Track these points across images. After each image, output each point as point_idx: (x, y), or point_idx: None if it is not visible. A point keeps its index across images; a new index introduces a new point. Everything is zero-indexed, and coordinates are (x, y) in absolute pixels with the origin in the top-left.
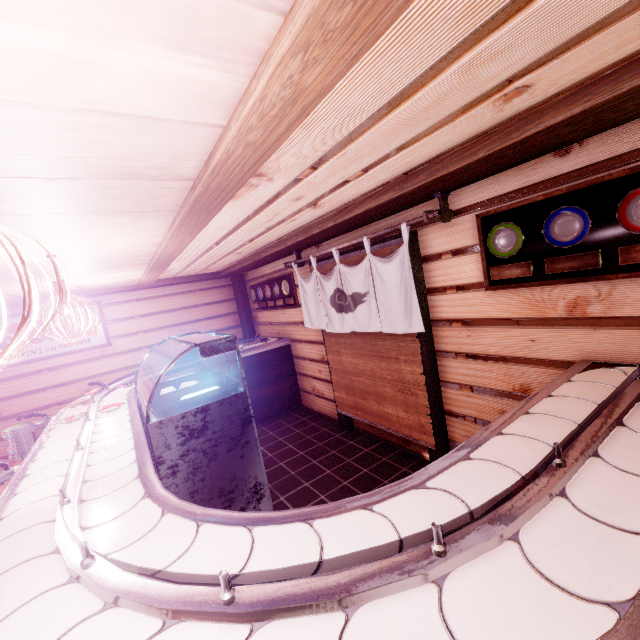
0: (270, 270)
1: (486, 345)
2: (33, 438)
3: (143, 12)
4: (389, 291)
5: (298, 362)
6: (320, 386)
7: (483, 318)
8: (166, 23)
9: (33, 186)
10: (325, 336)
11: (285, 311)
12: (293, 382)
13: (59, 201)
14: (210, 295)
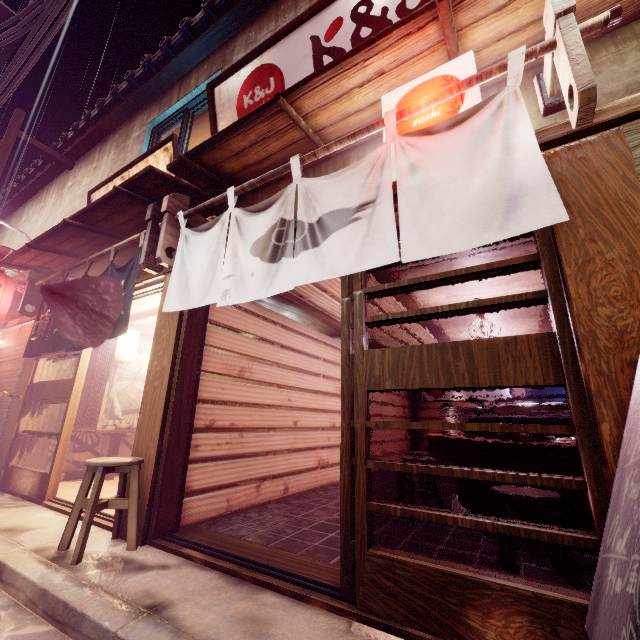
0: None
1: None
2: None
3: (515, 285)
4: None
5: None
6: None
7: None
8: (520, 285)
9: (491, 313)
10: None
11: None
12: None
13: (497, 316)
14: None
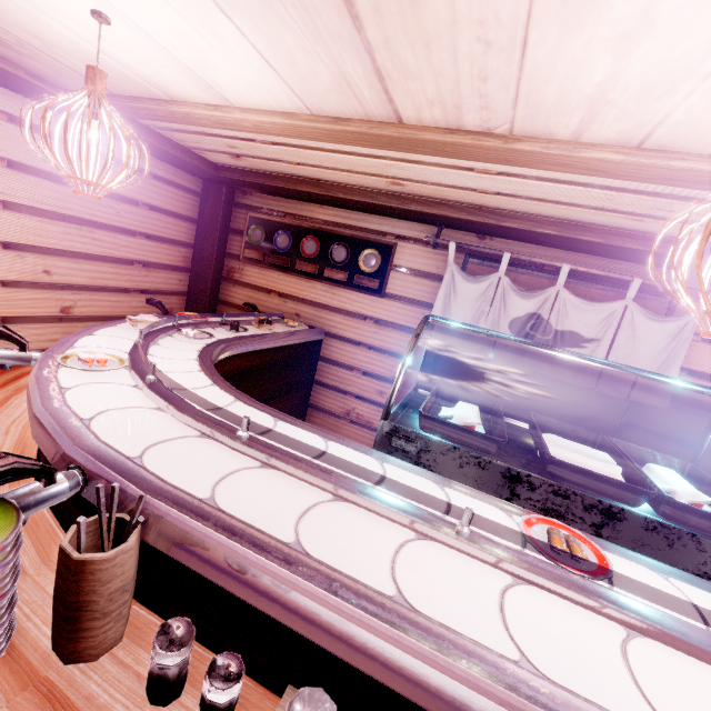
0: (332, 218)
1: (691, 432)
2: (13, 579)
3: None
4: (638, 351)
5: (330, 368)
6: (369, 411)
7: (703, 408)
8: None
9: None
10: (444, 357)
11: (339, 290)
12: (308, 394)
13: None
14: (163, 194)
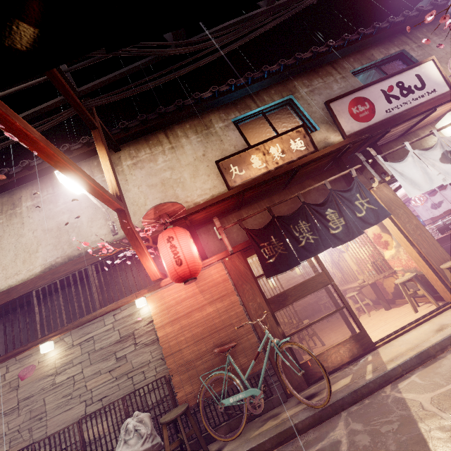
0: None
1: None
2: None
3: None
4: (450, 196)
5: None
6: None
7: None
8: None
9: None
10: (433, 220)
11: None
12: None
13: None
14: None
